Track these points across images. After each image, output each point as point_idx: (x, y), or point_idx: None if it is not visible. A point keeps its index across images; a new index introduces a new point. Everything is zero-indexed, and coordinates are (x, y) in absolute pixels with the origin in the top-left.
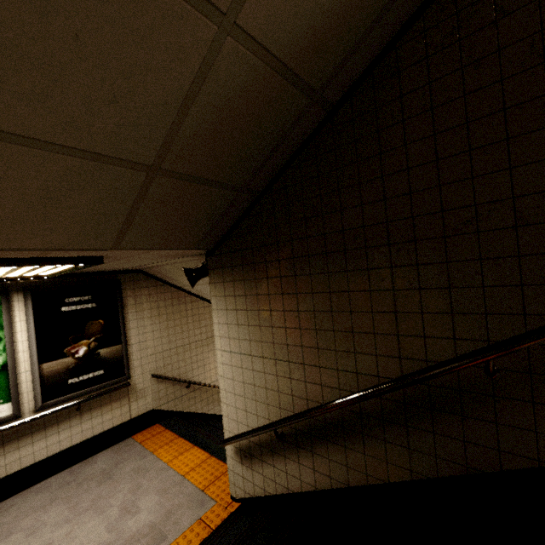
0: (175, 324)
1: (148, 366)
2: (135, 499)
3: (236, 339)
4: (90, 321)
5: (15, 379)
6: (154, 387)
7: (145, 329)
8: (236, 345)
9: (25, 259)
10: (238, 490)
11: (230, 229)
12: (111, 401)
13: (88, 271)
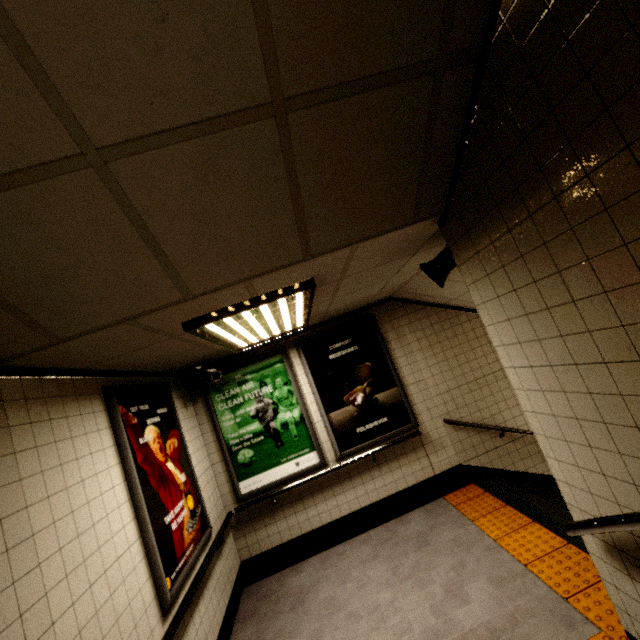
0: (455, 353)
1: (436, 410)
2: (461, 581)
3: (532, 341)
4: (357, 365)
5: (312, 429)
6: (452, 437)
7: (417, 365)
8: (536, 352)
9: (245, 302)
10: (639, 628)
11: (455, 161)
12: (406, 452)
13: (338, 312)
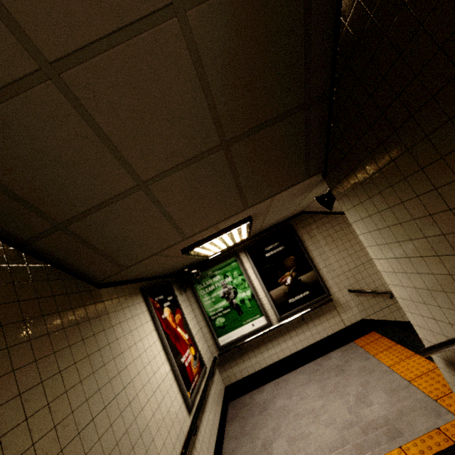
0: (351, 244)
1: (342, 284)
2: (366, 393)
3: (384, 244)
4: (285, 259)
5: (260, 302)
6: (355, 301)
7: (326, 255)
8: (387, 250)
9: (213, 234)
10: None
11: (326, 144)
12: (324, 313)
13: (268, 226)
